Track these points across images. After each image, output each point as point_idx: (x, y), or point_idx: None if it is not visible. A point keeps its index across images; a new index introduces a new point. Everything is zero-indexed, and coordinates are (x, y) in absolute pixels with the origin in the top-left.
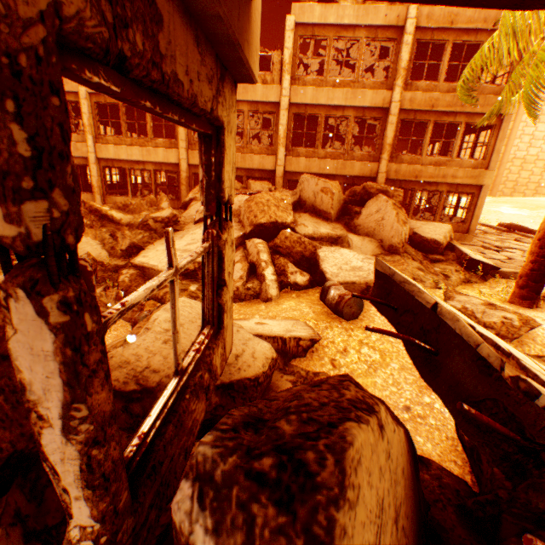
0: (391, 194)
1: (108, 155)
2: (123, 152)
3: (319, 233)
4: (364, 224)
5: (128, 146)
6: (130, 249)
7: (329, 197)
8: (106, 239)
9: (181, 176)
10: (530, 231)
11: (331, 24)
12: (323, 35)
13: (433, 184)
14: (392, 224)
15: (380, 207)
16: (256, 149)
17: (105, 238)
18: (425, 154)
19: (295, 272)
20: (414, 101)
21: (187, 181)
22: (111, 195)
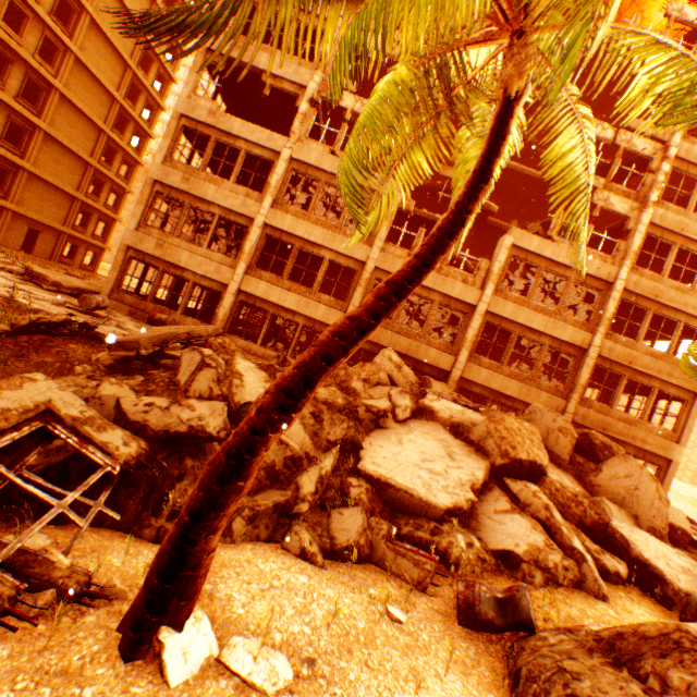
0: (615, 451)
1: (255, 290)
2: (274, 294)
3: (568, 486)
4: (607, 486)
5: (284, 288)
6: (341, 443)
7: (567, 439)
8: (305, 417)
9: None
10: (690, 520)
11: (546, 256)
12: (534, 262)
13: (619, 441)
14: (652, 499)
15: (631, 471)
16: (434, 342)
17: (304, 415)
18: (615, 407)
19: (599, 550)
20: (612, 351)
21: None
22: (233, 334)
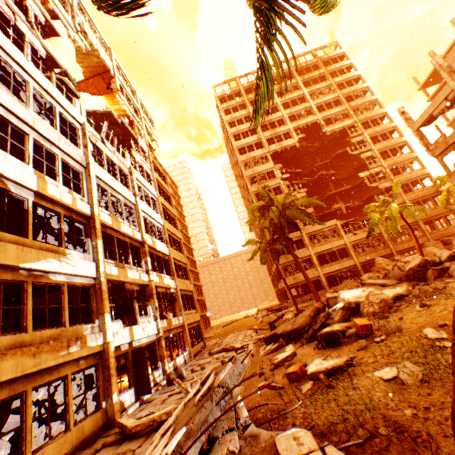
0: (450, 239)
1: (326, 271)
2: (331, 268)
3: None
4: None
5: (332, 265)
6: None
7: (439, 244)
8: None
9: (358, 268)
10: None
11: None
12: None
13: (449, 235)
14: None
15: None
16: (380, 248)
17: None
18: (438, 228)
19: None
20: (422, 216)
21: (361, 269)
22: (331, 287)
